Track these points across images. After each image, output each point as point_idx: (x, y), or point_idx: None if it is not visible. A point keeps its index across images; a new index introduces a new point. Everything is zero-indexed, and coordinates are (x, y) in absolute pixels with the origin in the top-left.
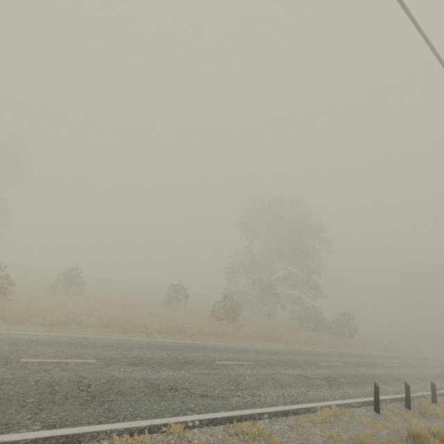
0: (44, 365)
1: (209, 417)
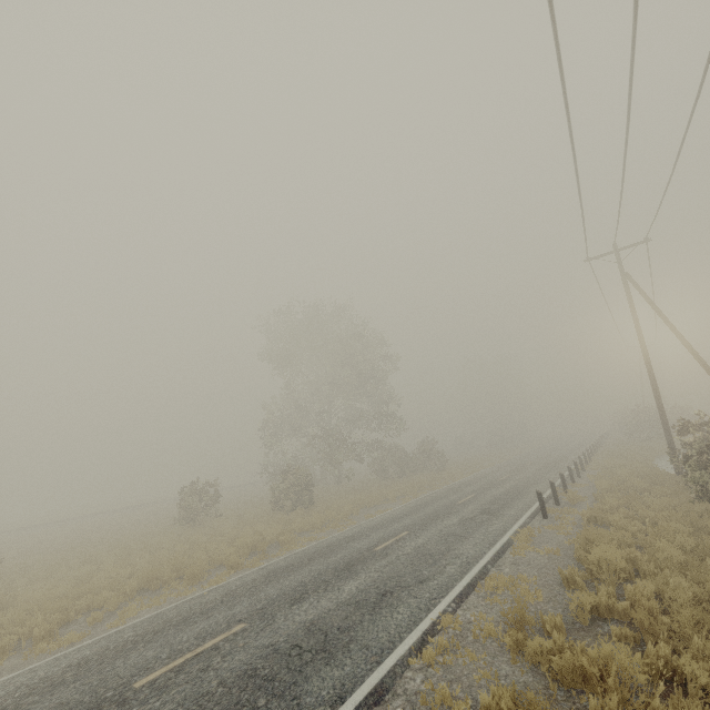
0: (188, 669)
1: (456, 595)
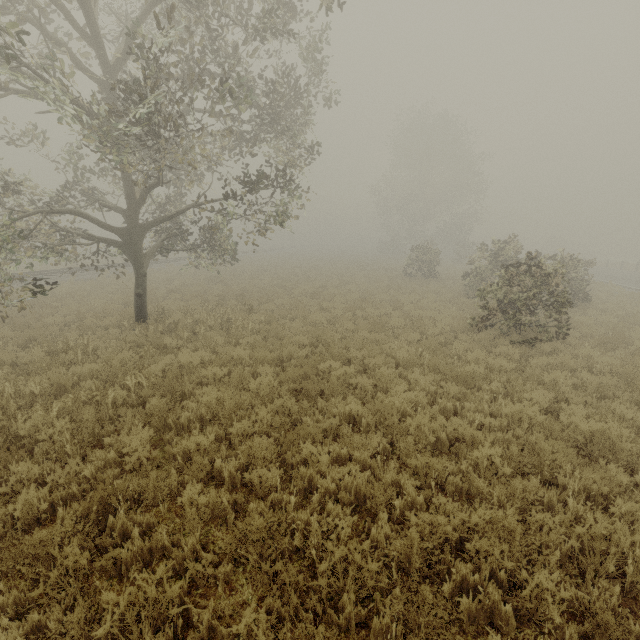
0: None
1: None
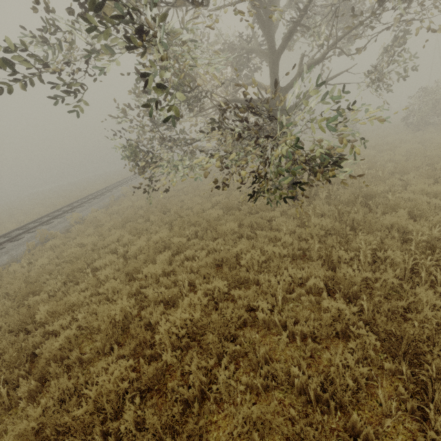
0: None
1: None
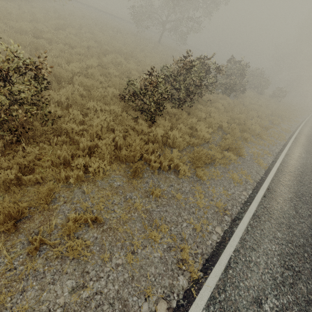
0: None
1: None
